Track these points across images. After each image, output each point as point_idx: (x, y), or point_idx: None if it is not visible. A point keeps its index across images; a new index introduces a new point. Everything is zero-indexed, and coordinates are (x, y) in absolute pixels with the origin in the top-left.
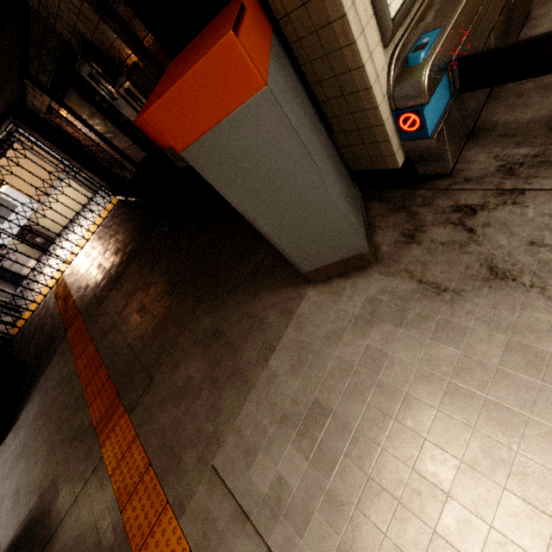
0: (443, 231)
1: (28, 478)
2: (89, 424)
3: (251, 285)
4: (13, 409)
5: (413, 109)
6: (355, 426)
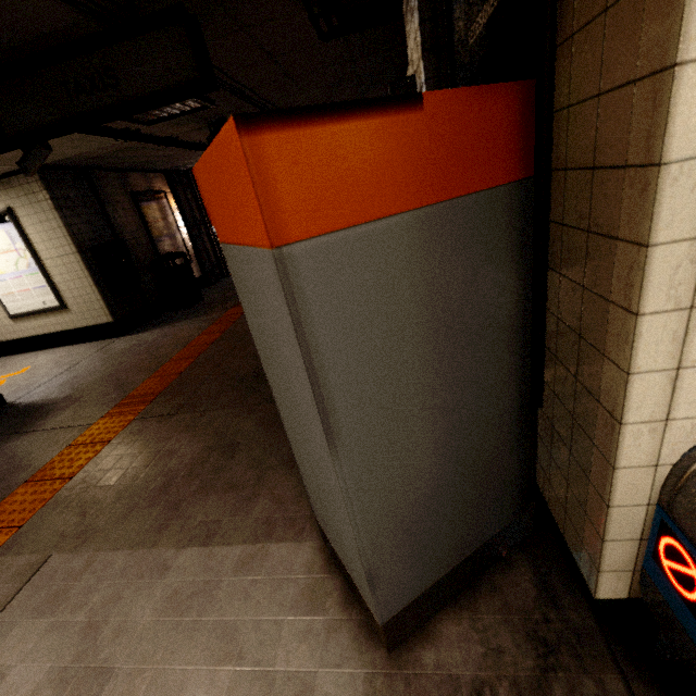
0: None
1: (87, 376)
2: (131, 389)
3: None
4: (157, 322)
5: None
6: None
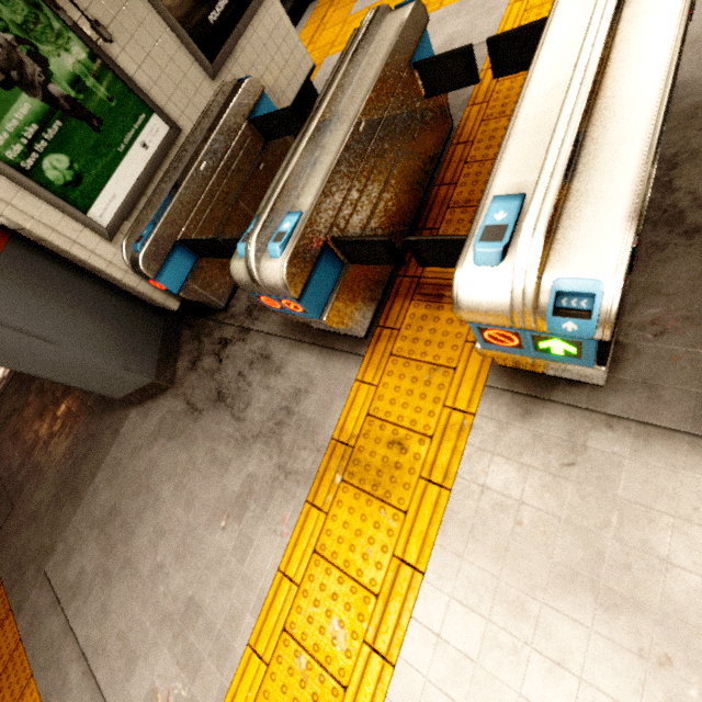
0: (209, 360)
1: None
2: None
3: (99, 407)
4: None
5: (150, 280)
6: (129, 519)
